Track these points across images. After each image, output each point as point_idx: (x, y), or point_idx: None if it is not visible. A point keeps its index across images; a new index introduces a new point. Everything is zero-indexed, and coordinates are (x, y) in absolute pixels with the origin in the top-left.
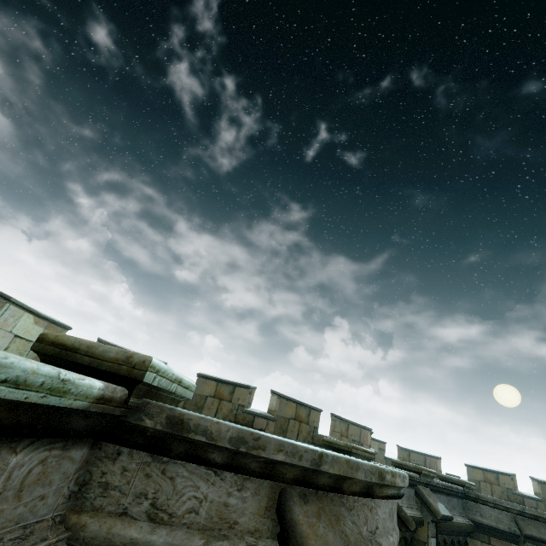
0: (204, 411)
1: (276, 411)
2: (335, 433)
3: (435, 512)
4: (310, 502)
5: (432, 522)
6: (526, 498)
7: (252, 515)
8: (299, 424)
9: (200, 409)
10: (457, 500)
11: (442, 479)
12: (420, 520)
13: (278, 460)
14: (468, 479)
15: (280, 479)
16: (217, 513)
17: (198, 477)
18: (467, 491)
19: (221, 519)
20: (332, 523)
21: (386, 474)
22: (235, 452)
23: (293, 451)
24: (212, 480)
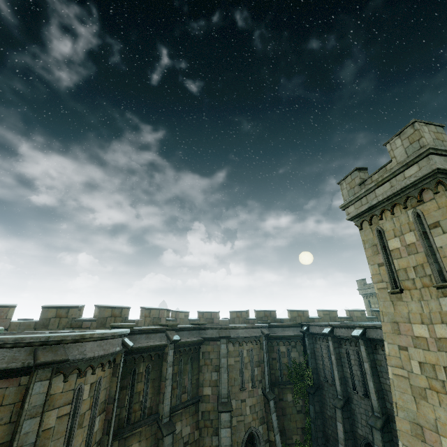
0: (49, 327)
1: (97, 315)
2: (142, 317)
3: (171, 339)
4: (46, 349)
5: (171, 344)
6: (250, 320)
7: (24, 356)
8: (115, 318)
9: (46, 327)
10: (196, 331)
11: (192, 324)
12: (165, 345)
13: (31, 341)
14: (230, 318)
15: (33, 346)
16: (12, 358)
17: (4, 351)
18: (201, 326)
19: (13, 359)
20: (53, 352)
21: (87, 335)
22: (15, 343)
23: (37, 338)
24: (9, 351)
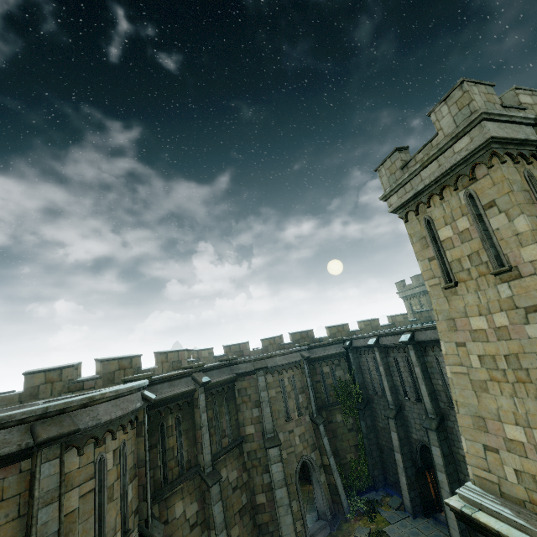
0: (40, 396)
1: (101, 371)
2: (158, 363)
3: (199, 382)
4: (47, 422)
5: (200, 387)
6: (285, 345)
7: (19, 437)
8: (124, 371)
9: (36, 396)
10: (227, 368)
11: (221, 361)
12: (193, 390)
13: (23, 418)
14: (263, 347)
15: (27, 422)
16: (1, 442)
17: None
18: (232, 361)
19: (4, 443)
20: (57, 424)
21: (96, 396)
22: (2, 424)
23: (31, 412)
24: None
